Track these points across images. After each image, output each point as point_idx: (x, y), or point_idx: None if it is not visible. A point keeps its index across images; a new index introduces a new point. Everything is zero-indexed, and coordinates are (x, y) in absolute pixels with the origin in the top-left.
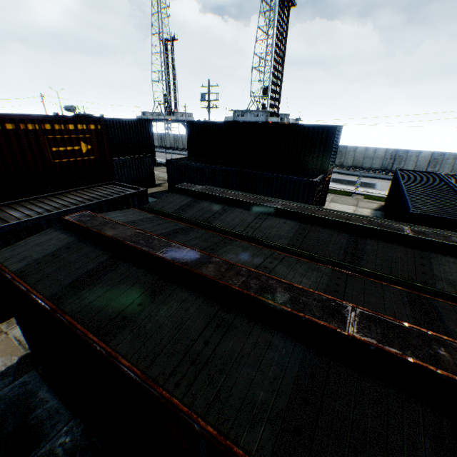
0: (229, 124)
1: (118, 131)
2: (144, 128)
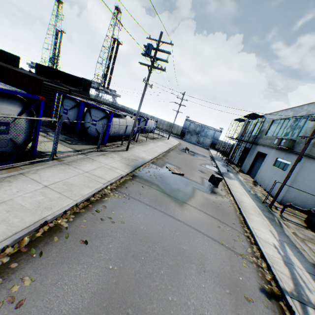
0: (52, 69)
1: (0, 54)
2: (16, 59)
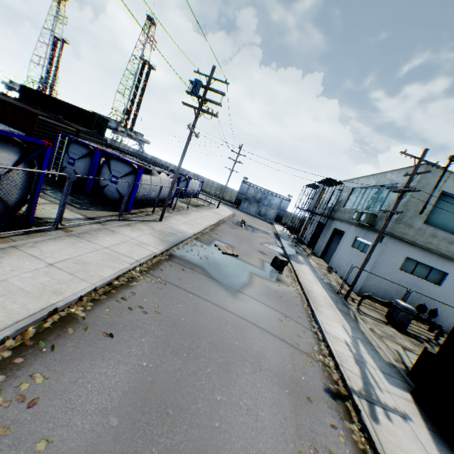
0: (48, 95)
1: None
2: None
